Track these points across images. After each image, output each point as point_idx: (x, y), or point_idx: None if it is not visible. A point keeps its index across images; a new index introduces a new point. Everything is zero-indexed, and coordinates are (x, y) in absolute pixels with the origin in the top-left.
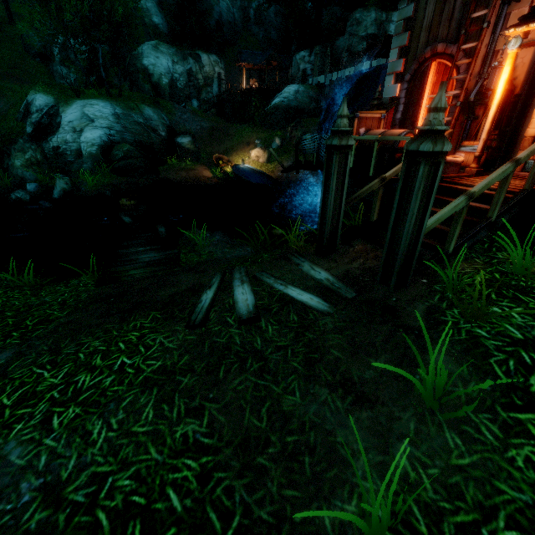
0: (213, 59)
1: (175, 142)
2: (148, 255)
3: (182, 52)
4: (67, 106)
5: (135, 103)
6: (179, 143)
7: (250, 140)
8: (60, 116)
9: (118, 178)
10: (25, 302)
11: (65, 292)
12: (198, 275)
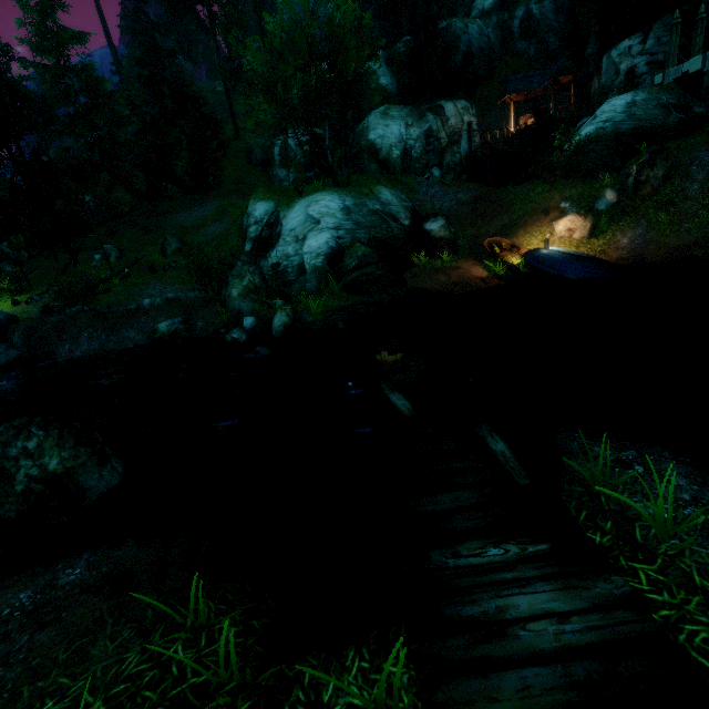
0: (461, 106)
1: (422, 231)
2: (532, 597)
3: (418, 109)
4: (288, 210)
5: (368, 187)
6: (428, 231)
7: (548, 204)
8: (281, 224)
9: (350, 297)
10: None
11: None
12: None
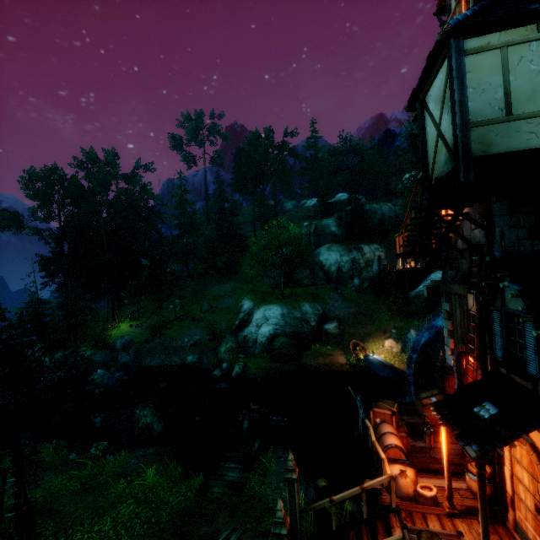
0: (373, 247)
1: (322, 328)
2: (232, 473)
3: (348, 247)
4: (258, 309)
5: (297, 303)
6: (325, 329)
7: (387, 327)
8: (253, 315)
9: (272, 363)
10: (164, 496)
11: (181, 495)
12: (227, 520)
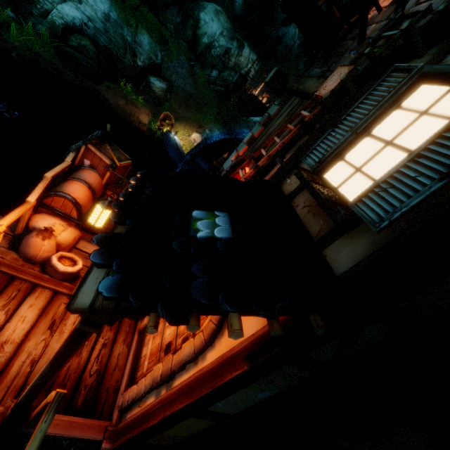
0: (252, 57)
1: (147, 77)
2: None
3: (234, 33)
4: None
5: (137, 23)
6: (150, 81)
7: (205, 125)
8: None
9: (53, 57)
10: None
11: None
12: None
